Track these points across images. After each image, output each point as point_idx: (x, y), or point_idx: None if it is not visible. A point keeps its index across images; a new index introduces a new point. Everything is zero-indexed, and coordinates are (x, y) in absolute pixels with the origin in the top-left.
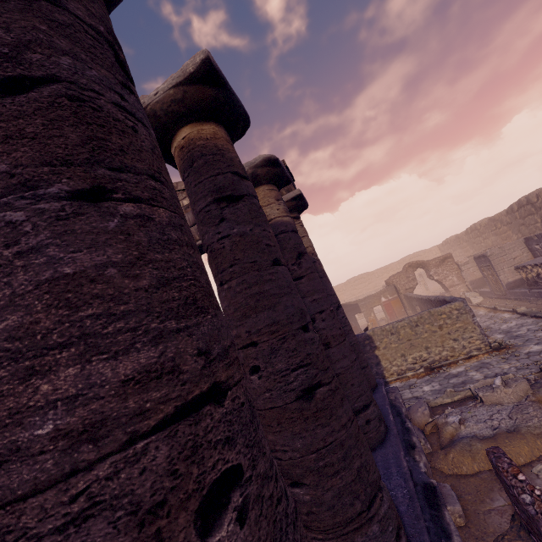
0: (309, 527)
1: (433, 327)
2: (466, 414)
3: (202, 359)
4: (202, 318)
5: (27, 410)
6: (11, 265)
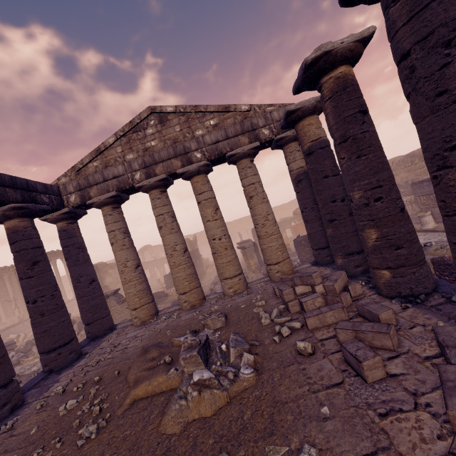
0: (404, 265)
1: None
2: None
3: None
4: None
5: None
6: None
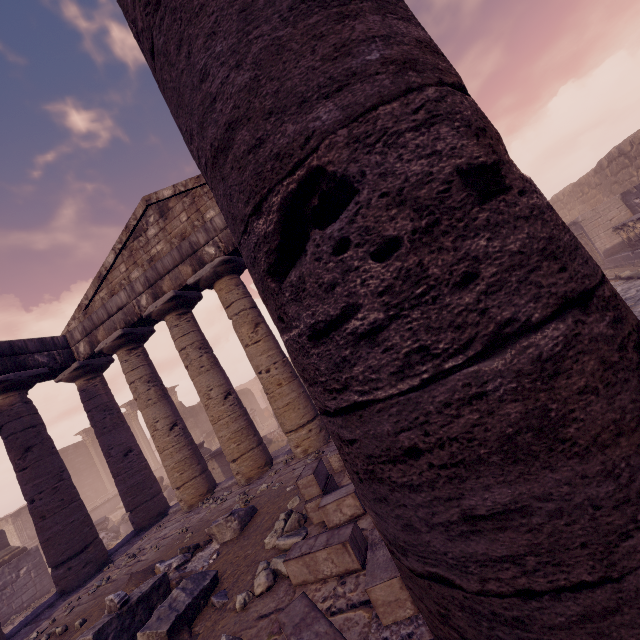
0: None
1: None
2: None
3: None
4: None
5: (352, 42)
6: None
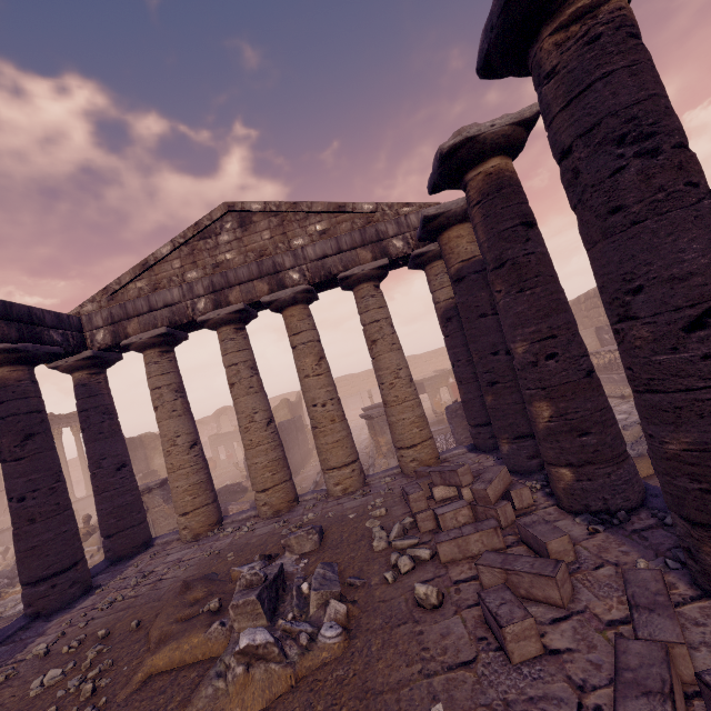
0: (593, 461)
1: None
2: None
3: None
4: None
5: None
6: None
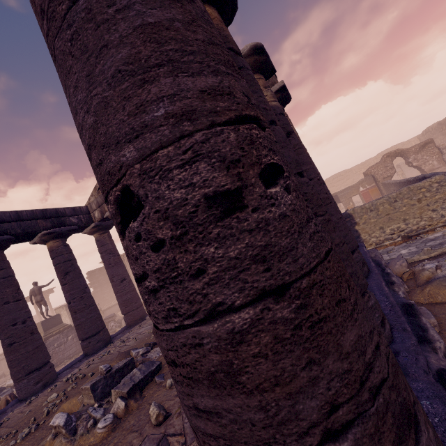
0: None
1: (411, 201)
2: (442, 262)
3: (246, 98)
4: (240, 78)
5: (147, 103)
6: (114, 19)
